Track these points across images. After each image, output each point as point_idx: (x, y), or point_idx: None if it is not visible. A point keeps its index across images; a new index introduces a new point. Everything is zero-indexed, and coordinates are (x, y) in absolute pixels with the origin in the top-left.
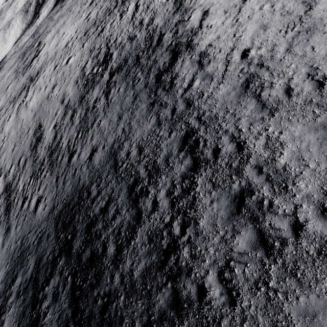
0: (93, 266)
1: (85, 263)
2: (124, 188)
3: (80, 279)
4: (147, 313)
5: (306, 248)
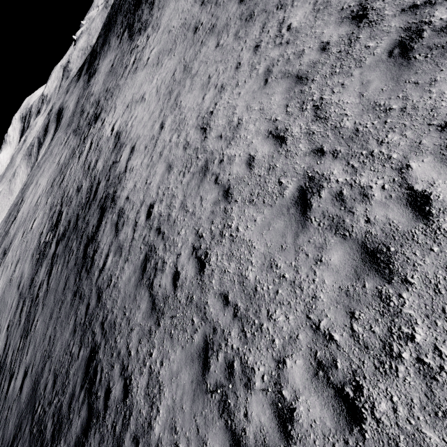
0: None
1: None
2: None
3: None
4: None
5: None
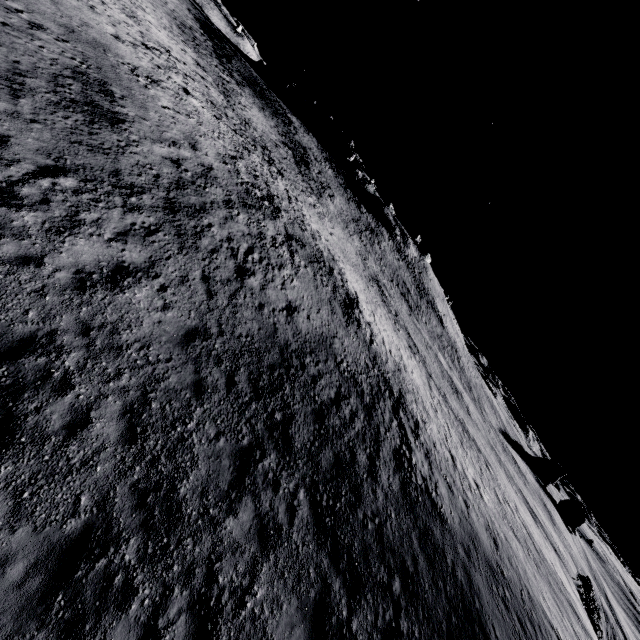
0: (344, 476)
1: (329, 470)
2: (354, 391)
3: (327, 495)
4: (417, 526)
5: (451, 480)
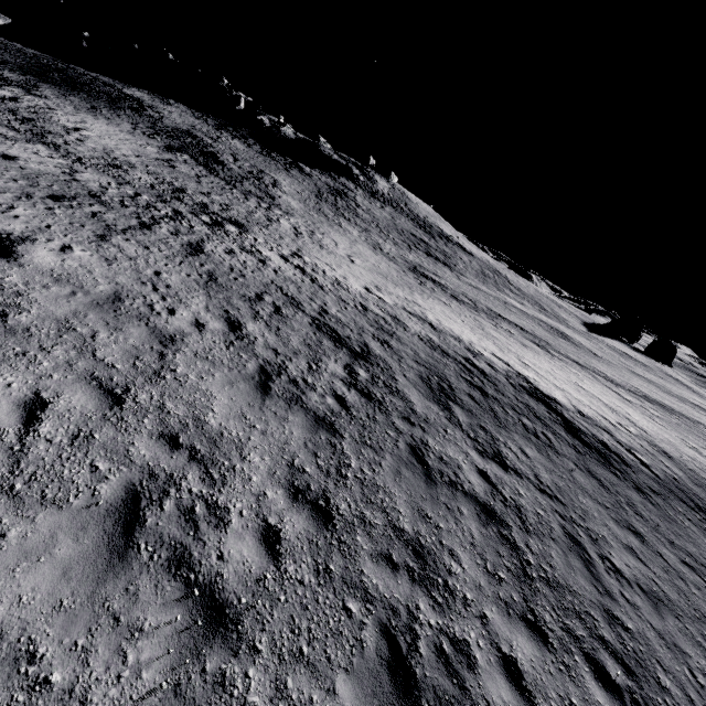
0: None
1: None
2: None
3: None
4: None
5: None
